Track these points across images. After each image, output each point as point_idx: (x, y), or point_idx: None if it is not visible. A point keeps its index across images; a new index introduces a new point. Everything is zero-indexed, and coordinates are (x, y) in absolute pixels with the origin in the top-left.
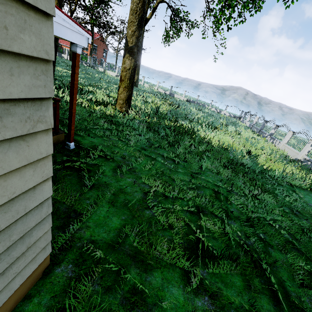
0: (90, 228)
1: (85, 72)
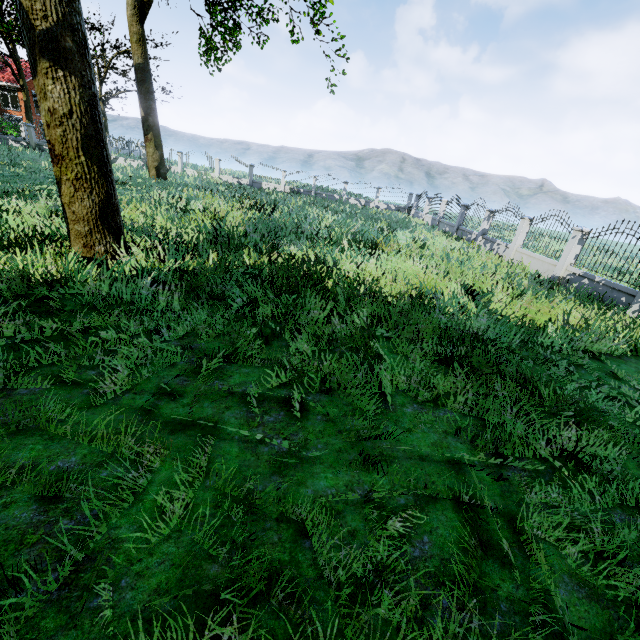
0: None
1: (10, 162)
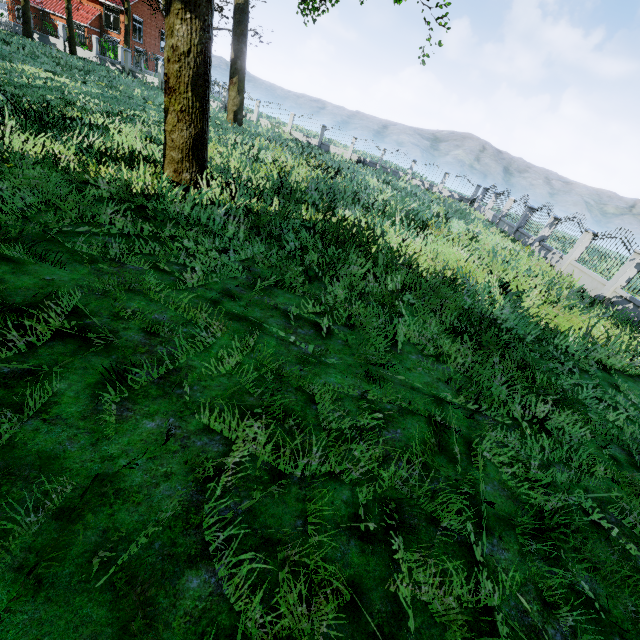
0: None
1: (108, 84)
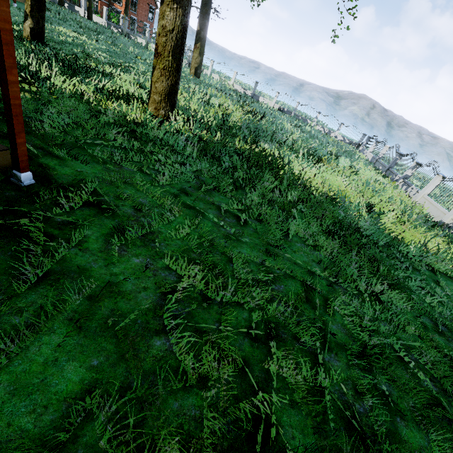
0: None
1: (112, 42)
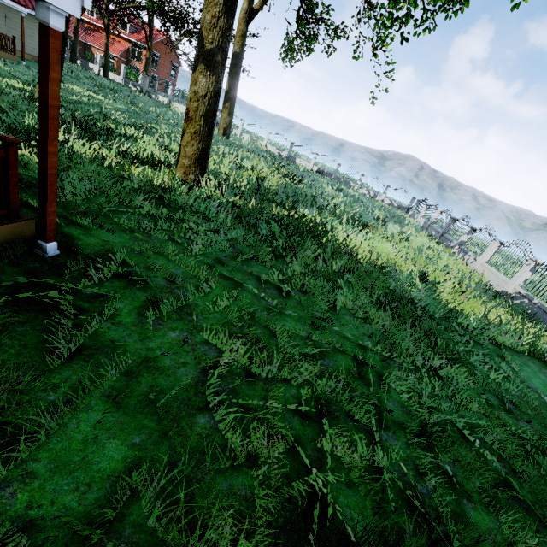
0: (36, 479)
1: (130, 101)
